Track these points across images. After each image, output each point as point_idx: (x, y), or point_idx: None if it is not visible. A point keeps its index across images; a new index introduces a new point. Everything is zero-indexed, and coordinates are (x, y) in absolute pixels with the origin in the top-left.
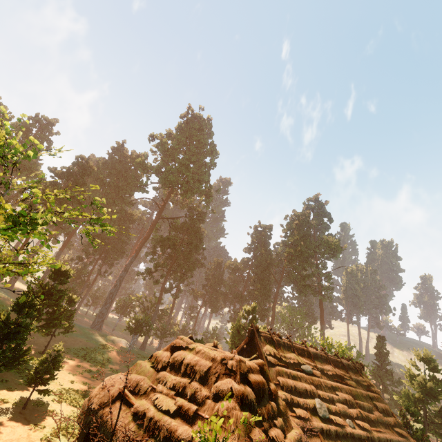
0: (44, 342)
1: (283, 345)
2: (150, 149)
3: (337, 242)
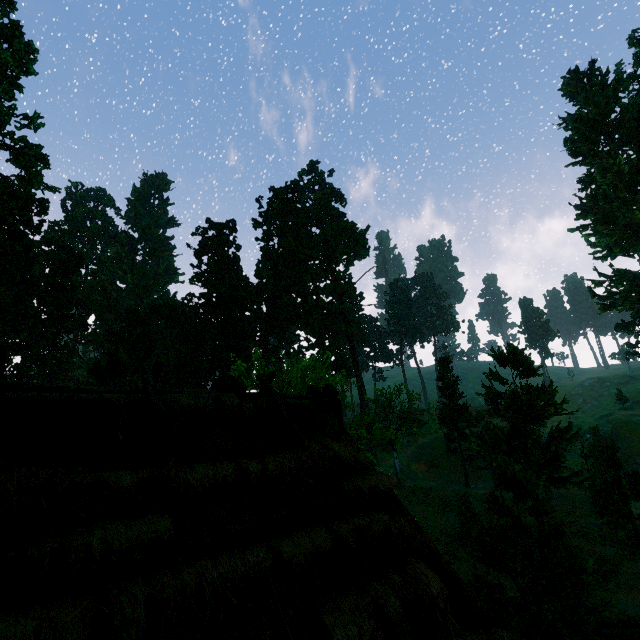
0: None
1: None
2: None
3: (353, 225)
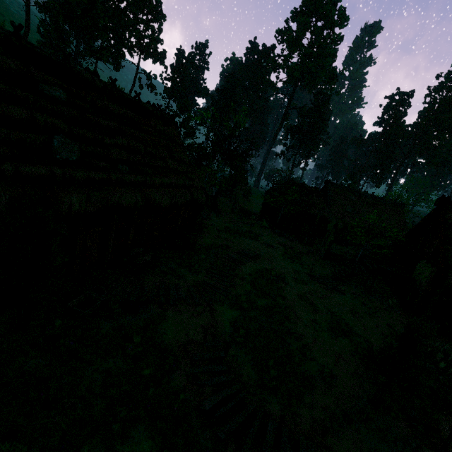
0: None
1: (343, 188)
2: (277, 41)
3: None
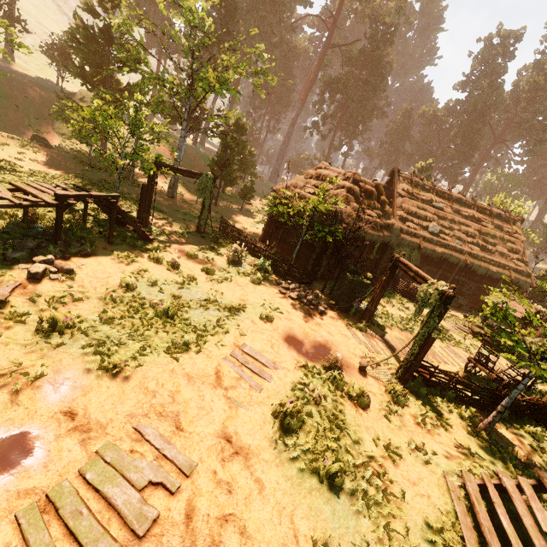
0: (239, 187)
1: (422, 187)
2: None
3: None
